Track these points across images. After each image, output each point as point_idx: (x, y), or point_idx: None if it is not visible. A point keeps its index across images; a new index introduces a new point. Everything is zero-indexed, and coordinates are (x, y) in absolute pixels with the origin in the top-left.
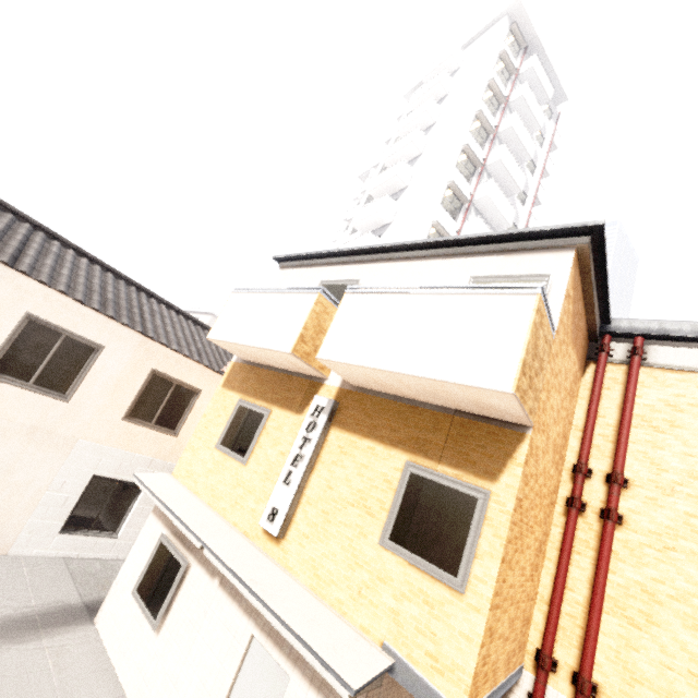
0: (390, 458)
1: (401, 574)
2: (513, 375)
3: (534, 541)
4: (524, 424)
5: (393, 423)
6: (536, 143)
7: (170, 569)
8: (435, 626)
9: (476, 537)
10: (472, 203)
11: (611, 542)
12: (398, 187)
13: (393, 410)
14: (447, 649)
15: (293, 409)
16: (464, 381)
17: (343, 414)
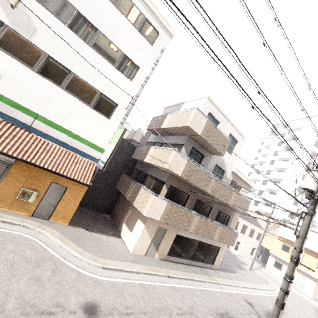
0: (315, 259)
1: None
2: None
3: None
4: None
5: (315, 255)
6: None
7: (280, 264)
8: None
9: None
10: None
11: None
12: (285, 168)
13: (314, 254)
14: None
15: None
16: None
17: (306, 252)
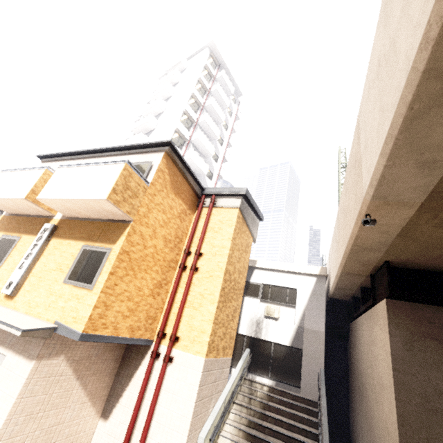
0: (76, 245)
1: (70, 291)
2: (108, 193)
3: (152, 279)
4: (130, 220)
5: (81, 230)
6: (227, 114)
7: None
8: (79, 306)
9: (102, 267)
10: (191, 141)
11: (191, 278)
12: (149, 129)
13: (82, 225)
14: (81, 312)
15: (34, 234)
16: (92, 198)
17: (59, 231)
